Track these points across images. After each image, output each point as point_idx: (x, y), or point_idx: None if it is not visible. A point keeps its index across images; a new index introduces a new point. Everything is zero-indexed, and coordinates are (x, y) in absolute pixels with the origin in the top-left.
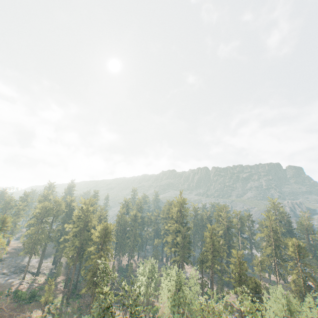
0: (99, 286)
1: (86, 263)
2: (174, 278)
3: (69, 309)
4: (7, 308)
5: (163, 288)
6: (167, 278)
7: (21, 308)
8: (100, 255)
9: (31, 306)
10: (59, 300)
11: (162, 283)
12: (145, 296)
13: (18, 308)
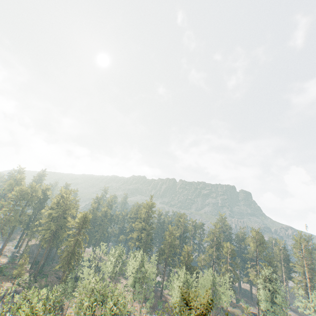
0: (71, 265)
1: (63, 244)
2: (139, 259)
3: (37, 285)
4: None
5: (130, 266)
6: (134, 259)
7: None
8: (77, 238)
9: (0, 279)
10: (27, 277)
11: (130, 262)
12: (111, 275)
13: None
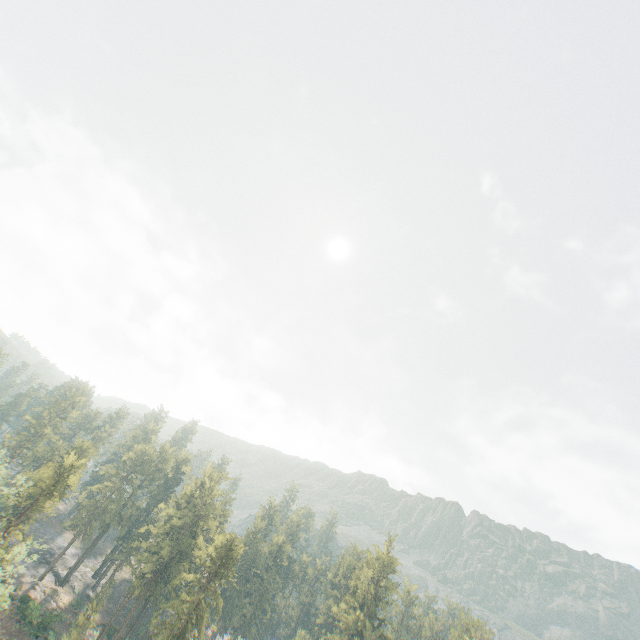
0: None
1: (169, 603)
2: None
3: None
4: (3, 623)
5: None
6: None
7: (21, 638)
8: (198, 599)
9: None
10: None
11: None
12: None
13: (16, 634)
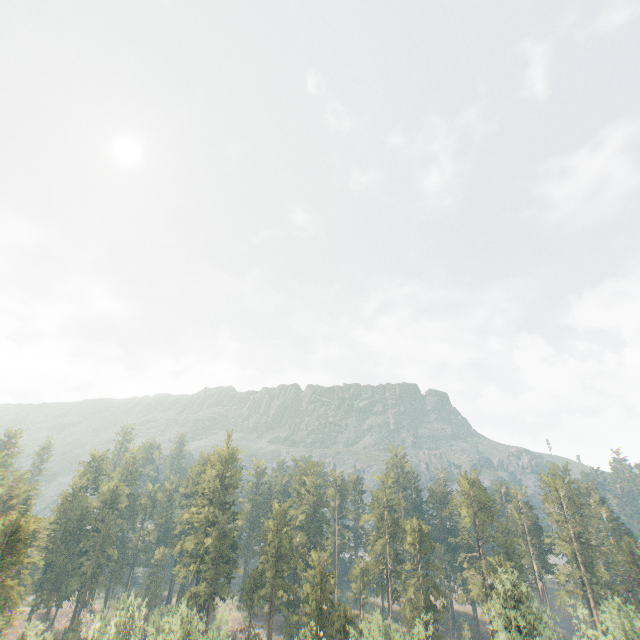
0: None
1: None
2: (176, 635)
3: None
4: None
5: None
6: (157, 639)
7: None
8: None
9: None
10: None
11: None
12: None
13: None
